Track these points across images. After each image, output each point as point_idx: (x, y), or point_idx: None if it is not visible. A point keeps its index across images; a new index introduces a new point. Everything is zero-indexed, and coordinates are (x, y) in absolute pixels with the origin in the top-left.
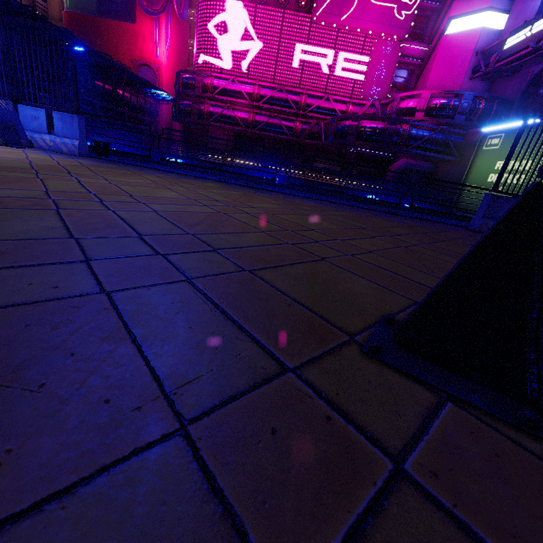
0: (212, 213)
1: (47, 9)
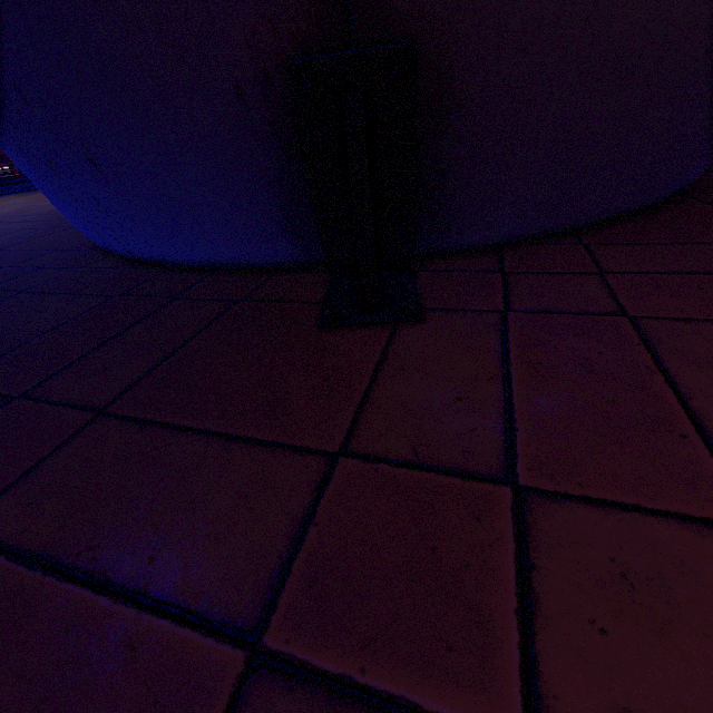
0: (19, 208)
1: None
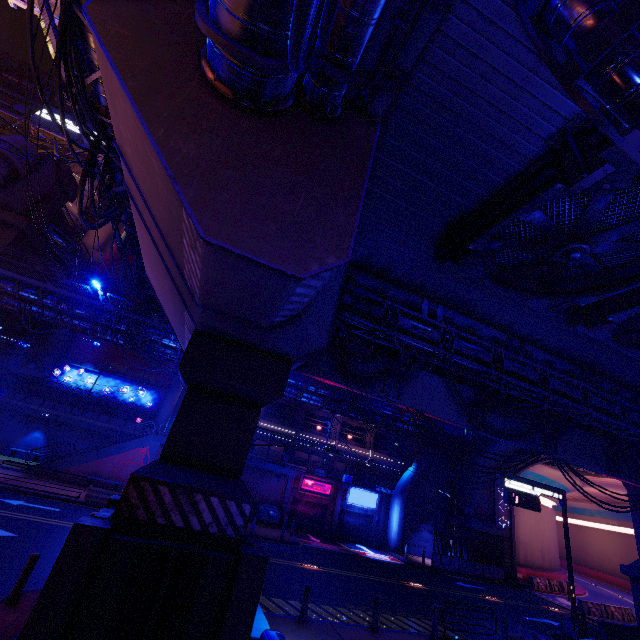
0: None
1: (83, 239)
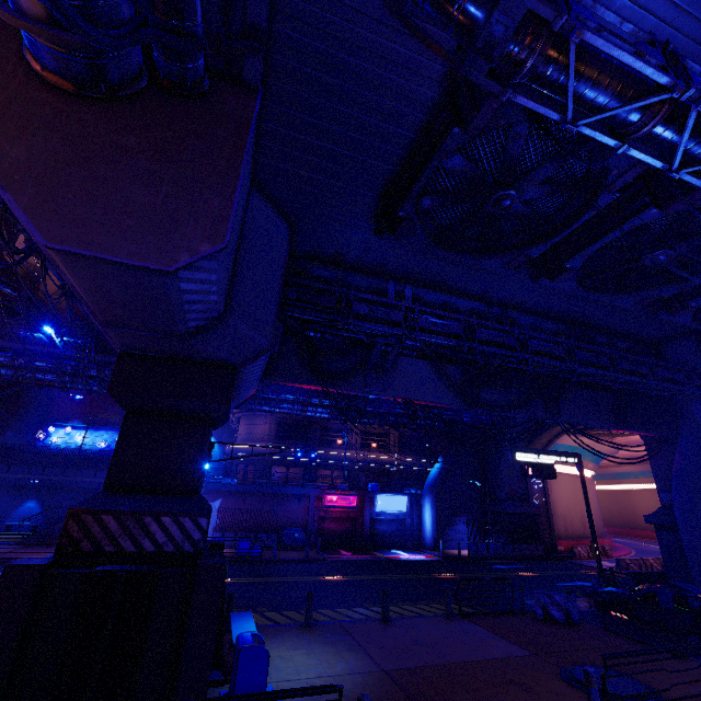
0: None
1: (41, 285)
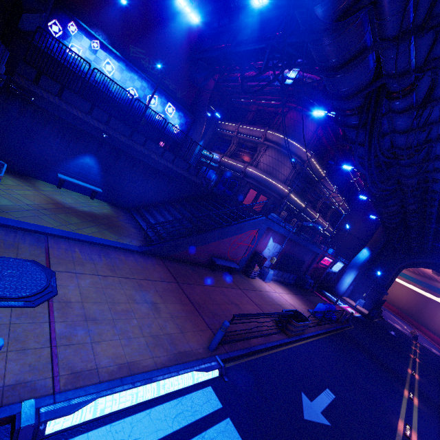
0: None
1: None
